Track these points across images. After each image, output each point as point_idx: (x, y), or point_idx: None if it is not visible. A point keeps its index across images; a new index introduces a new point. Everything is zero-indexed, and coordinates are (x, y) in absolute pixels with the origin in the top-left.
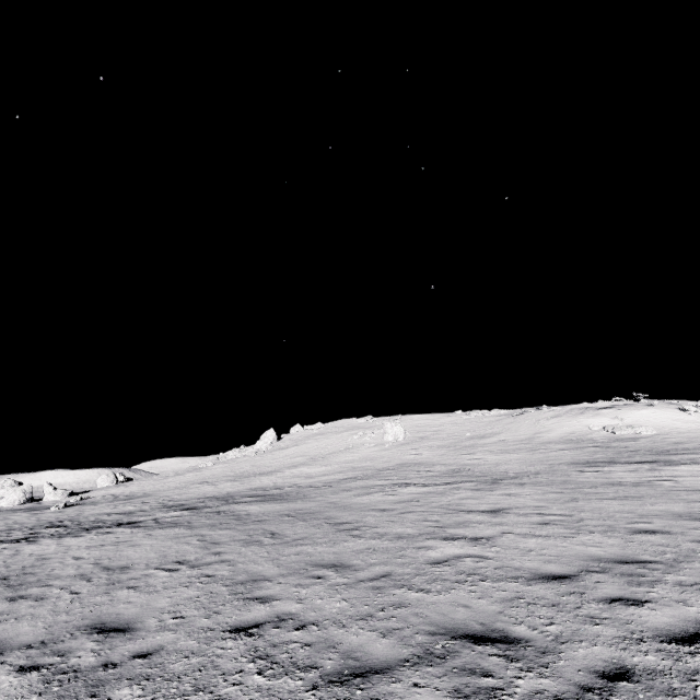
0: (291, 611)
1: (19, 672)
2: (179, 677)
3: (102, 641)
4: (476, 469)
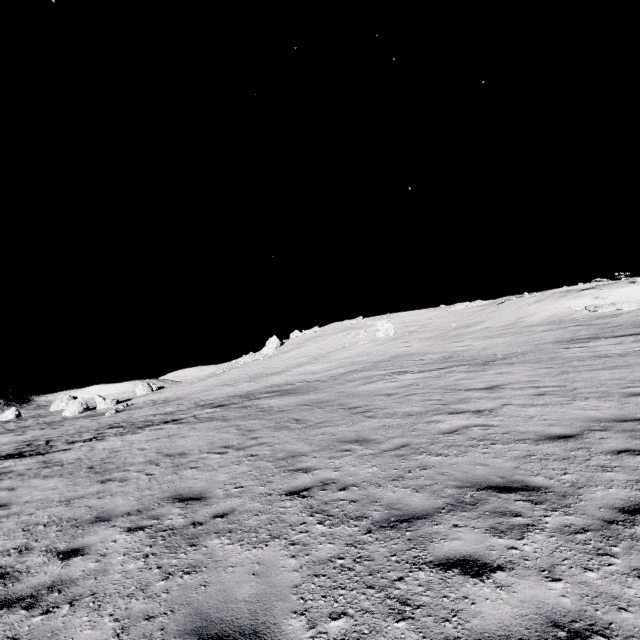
0: (331, 478)
1: (128, 532)
2: (256, 529)
3: (184, 507)
4: (465, 355)
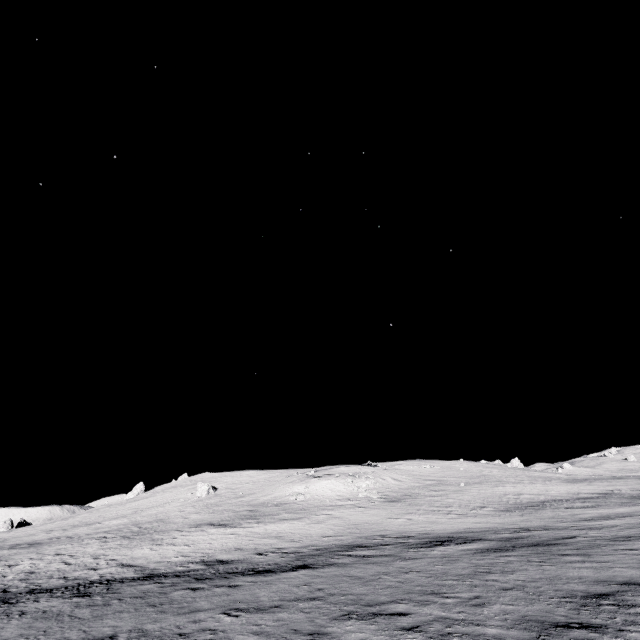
0: None
1: None
2: None
3: None
4: (157, 527)
